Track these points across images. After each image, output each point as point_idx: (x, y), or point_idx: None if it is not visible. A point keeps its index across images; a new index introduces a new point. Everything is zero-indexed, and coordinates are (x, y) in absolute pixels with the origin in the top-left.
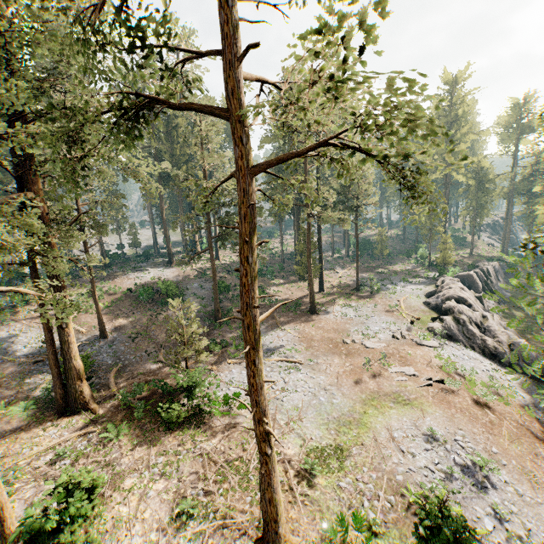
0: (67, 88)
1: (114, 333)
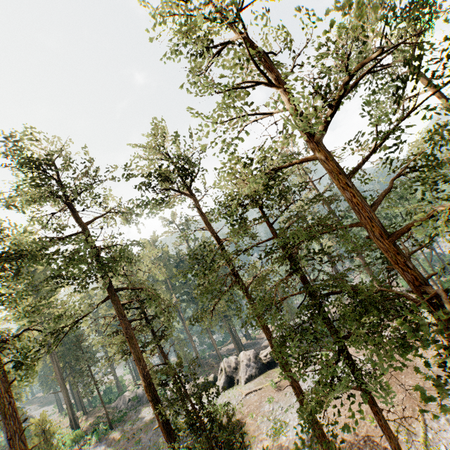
0: None
1: None
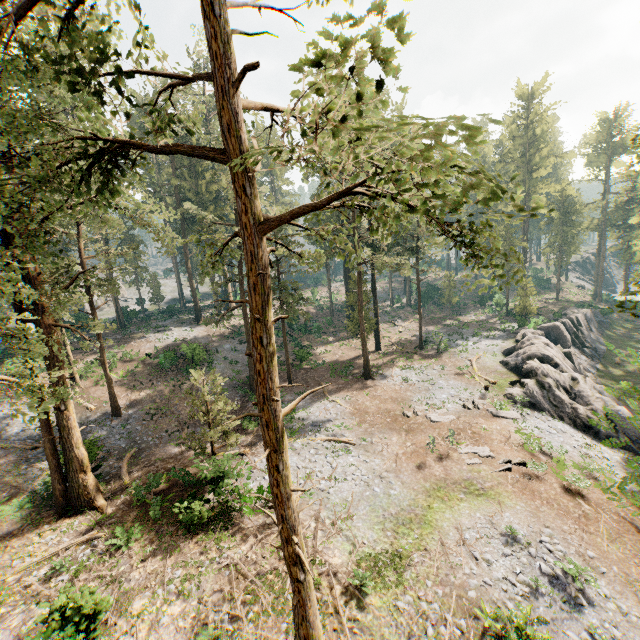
0: (61, 123)
1: (129, 409)
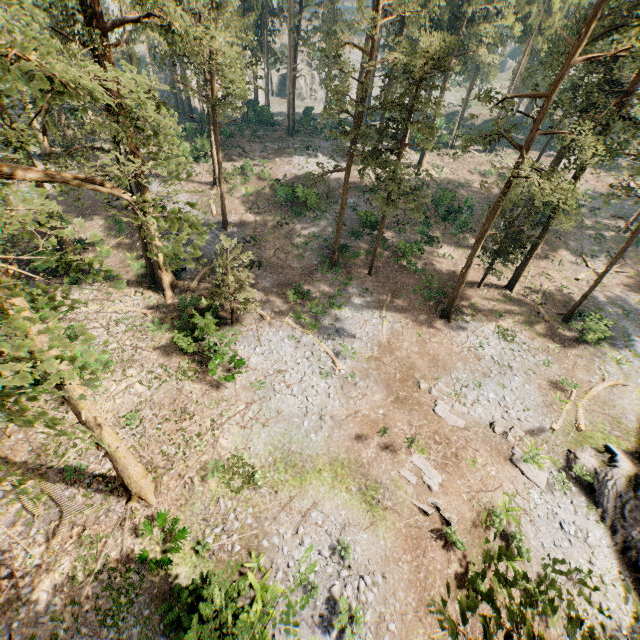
0: None
1: (235, 227)
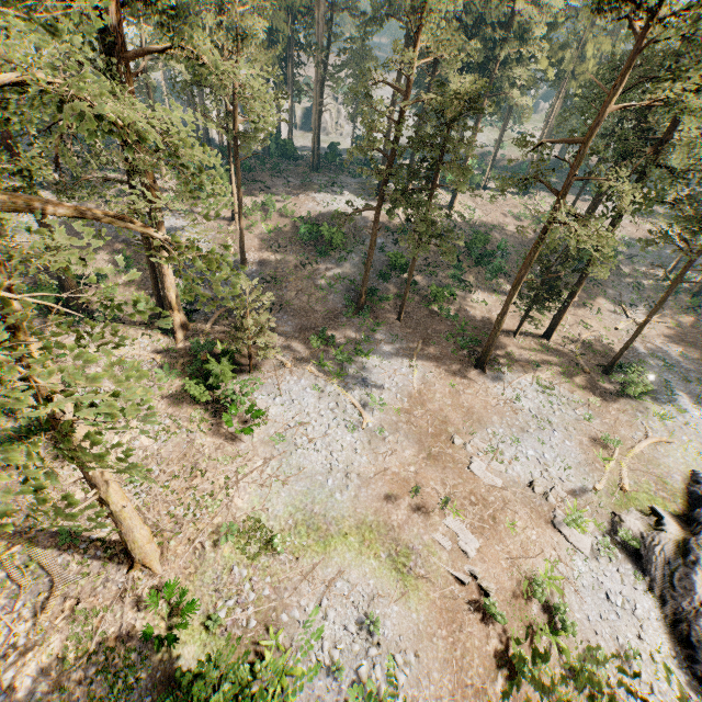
0: None
1: (254, 266)
